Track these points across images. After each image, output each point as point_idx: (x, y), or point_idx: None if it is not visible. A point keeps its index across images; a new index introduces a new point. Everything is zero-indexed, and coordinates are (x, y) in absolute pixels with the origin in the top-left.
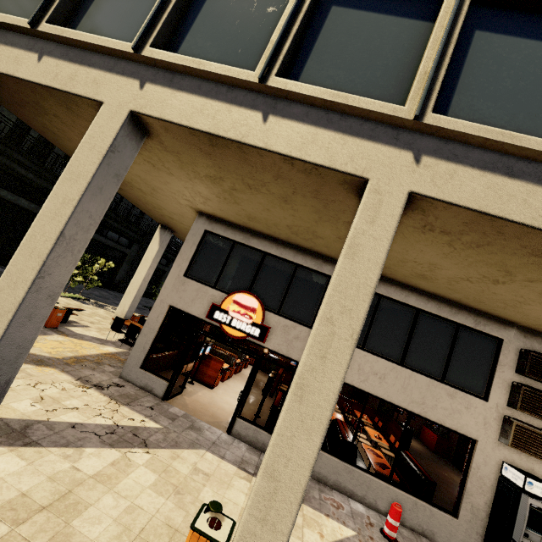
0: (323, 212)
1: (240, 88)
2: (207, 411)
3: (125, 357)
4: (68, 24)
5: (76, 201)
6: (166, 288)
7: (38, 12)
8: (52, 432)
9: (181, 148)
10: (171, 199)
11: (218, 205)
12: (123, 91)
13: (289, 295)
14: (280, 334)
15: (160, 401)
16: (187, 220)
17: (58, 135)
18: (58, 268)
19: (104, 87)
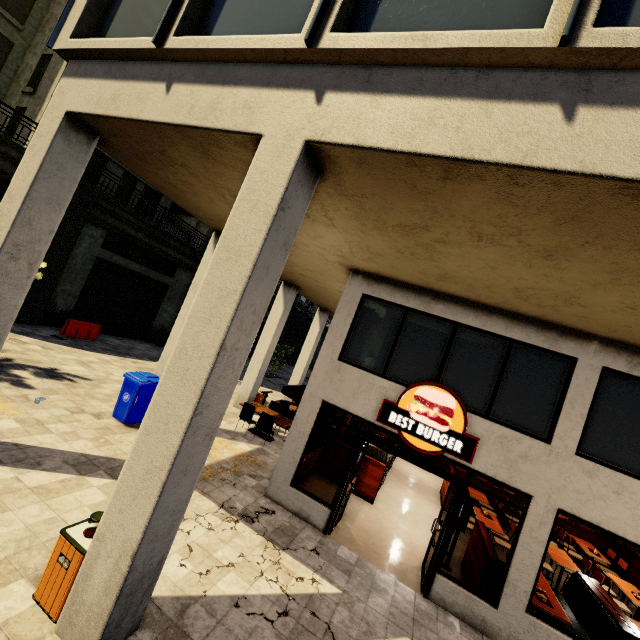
0: (636, 271)
1: (503, 67)
2: (381, 549)
3: (262, 459)
4: (198, 34)
5: (239, 293)
6: (316, 376)
7: (164, 23)
8: (214, 620)
9: (373, 189)
10: (314, 255)
11: (393, 261)
12: (290, 113)
13: (502, 389)
14: (495, 450)
15: (322, 537)
16: (326, 278)
17: (180, 190)
18: (217, 395)
19: (261, 112)
